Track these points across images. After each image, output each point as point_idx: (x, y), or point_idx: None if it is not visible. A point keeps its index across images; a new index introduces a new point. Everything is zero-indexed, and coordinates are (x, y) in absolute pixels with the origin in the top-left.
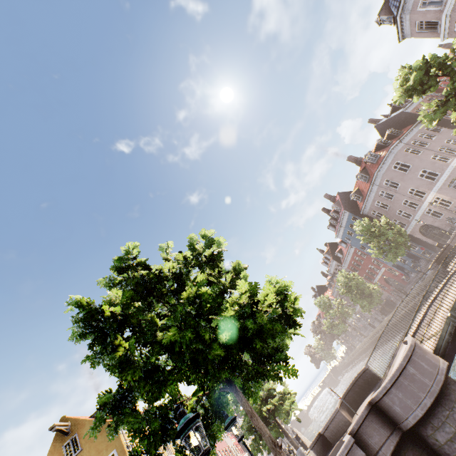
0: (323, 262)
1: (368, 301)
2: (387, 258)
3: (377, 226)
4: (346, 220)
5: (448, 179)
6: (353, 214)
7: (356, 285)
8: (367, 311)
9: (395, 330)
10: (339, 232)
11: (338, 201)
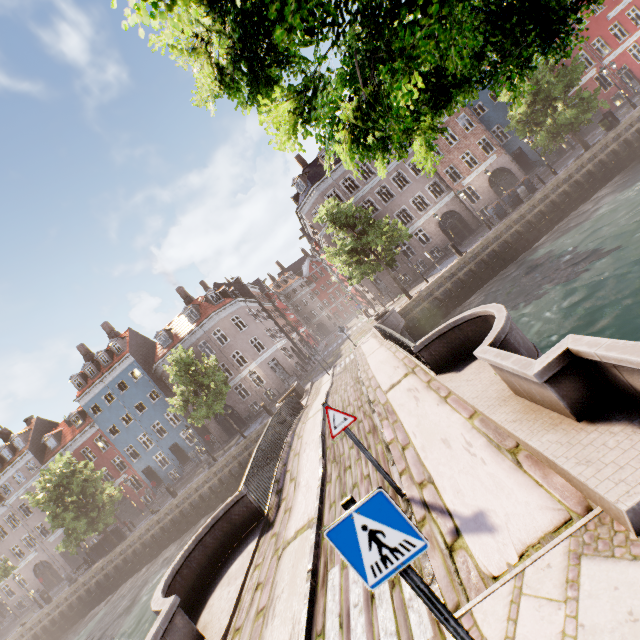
0: None
1: (90, 521)
2: (191, 416)
3: (206, 362)
4: (121, 372)
5: (271, 356)
6: (140, 364)
7: (85, 482)
8: (72, 545)
9: (100, 593)
10: (91, 391)
11: (126, 339)
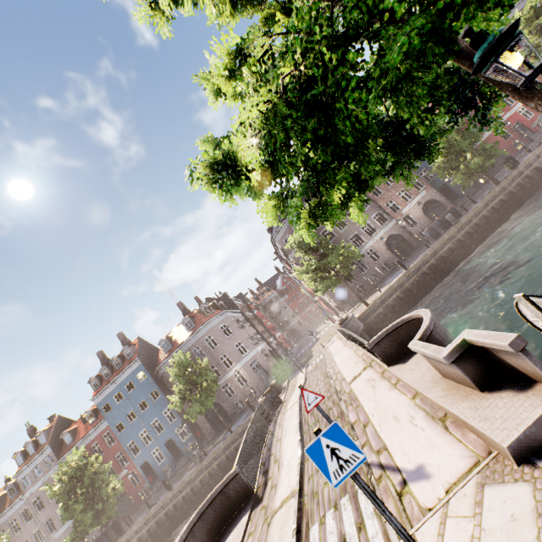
0: (22, 452)
1: (95, 513)
2: (187, 412)
3: (200, 364)
4: (130, 374)
5: (252, 358)
6: (145, 367)
7: (95, 475)
8: (78, 538)
9: None
10: (104, 391)
11: (135, 346)
